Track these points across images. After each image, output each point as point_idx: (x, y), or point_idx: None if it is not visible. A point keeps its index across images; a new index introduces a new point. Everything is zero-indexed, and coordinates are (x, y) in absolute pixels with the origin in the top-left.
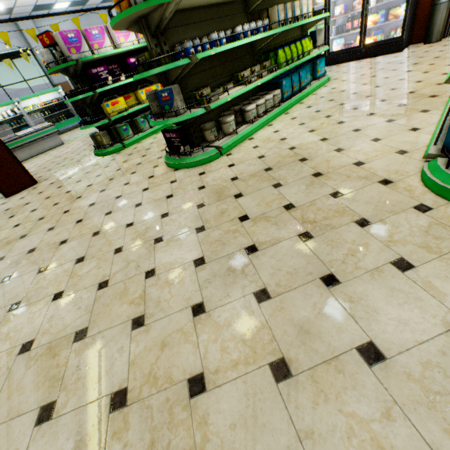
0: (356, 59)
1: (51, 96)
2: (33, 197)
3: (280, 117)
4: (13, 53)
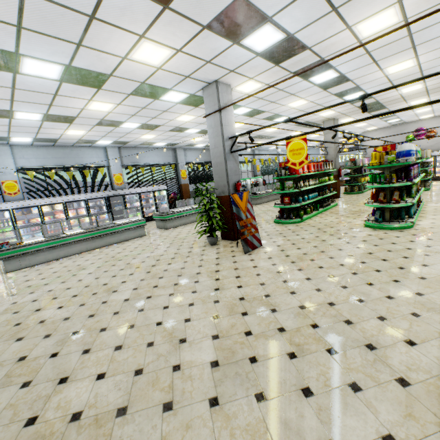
0: (431, 180)
1: (253, 180)
2: (356, 197)
3: (431, 187)
4: (249, 161)
